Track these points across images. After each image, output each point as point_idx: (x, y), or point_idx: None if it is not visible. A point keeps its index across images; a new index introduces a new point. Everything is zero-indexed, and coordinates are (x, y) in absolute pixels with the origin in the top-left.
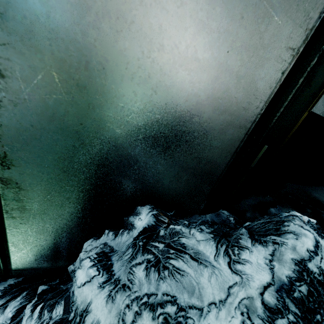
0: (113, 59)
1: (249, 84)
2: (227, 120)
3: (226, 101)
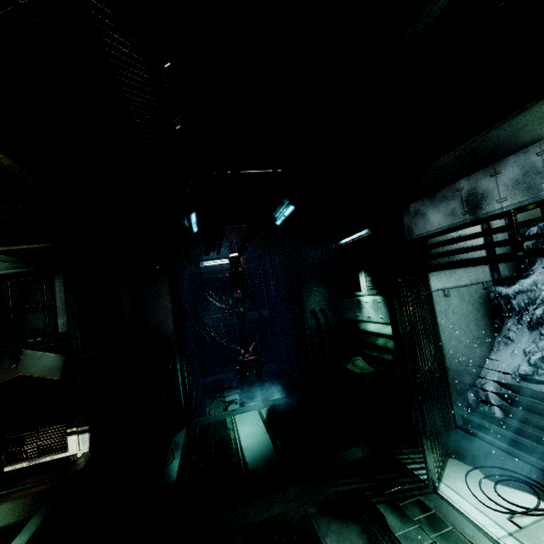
0: None
1: None
2: None
3: None
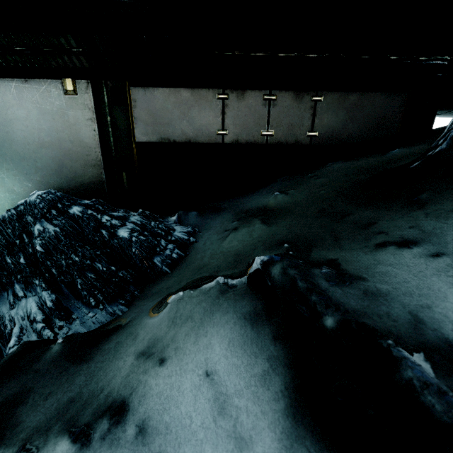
0: (14, 155)
1: (80, 142)
2: (82, 164)
3: (74, 155)
